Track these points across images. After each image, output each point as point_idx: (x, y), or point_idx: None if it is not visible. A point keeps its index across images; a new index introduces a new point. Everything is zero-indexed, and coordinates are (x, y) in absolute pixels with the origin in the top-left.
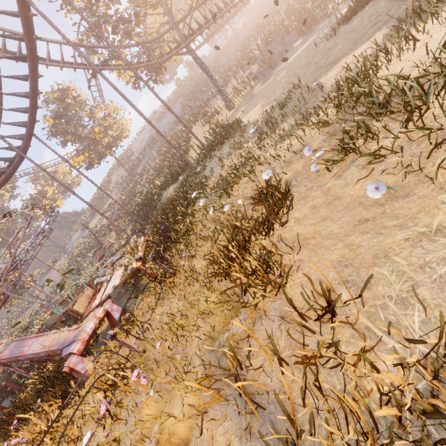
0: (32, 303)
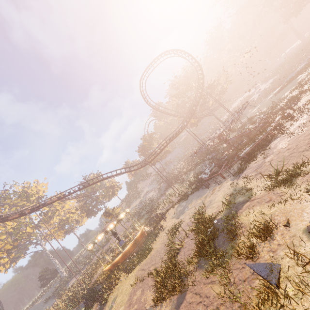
0: (105, 244)
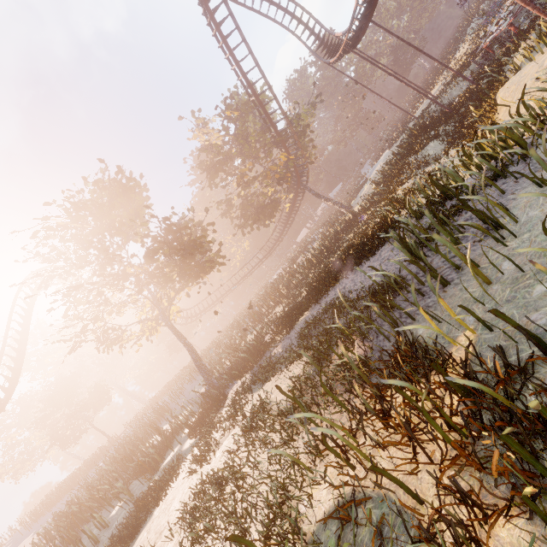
0: None
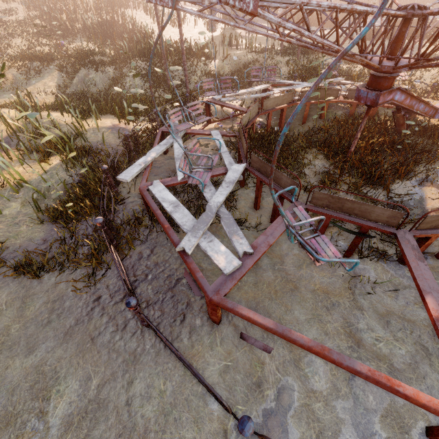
0: None
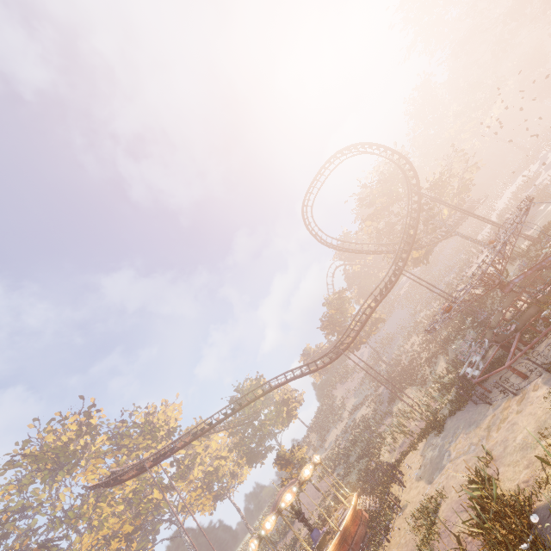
0: (288, 528)
